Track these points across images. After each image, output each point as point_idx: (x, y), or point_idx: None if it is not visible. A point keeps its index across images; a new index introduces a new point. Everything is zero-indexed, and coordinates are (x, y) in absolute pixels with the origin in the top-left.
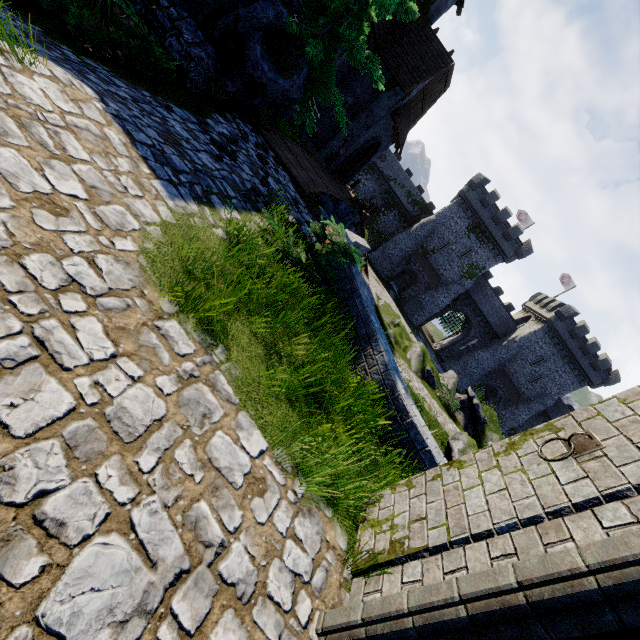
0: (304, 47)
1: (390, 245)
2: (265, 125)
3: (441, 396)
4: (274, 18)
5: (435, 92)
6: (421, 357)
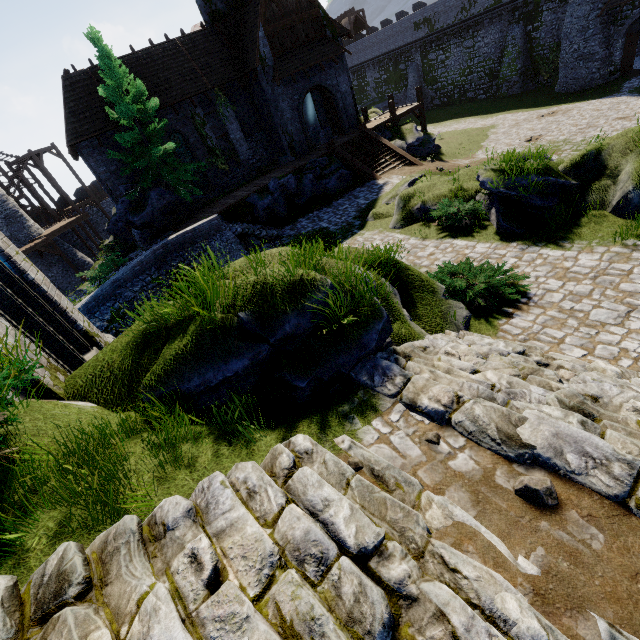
0: (163, 178)
1: (562, 48)
2: (189, 217)
3: (442, 221)
4: (124, 205)
5: (295, 4)
6: (399, 205)
